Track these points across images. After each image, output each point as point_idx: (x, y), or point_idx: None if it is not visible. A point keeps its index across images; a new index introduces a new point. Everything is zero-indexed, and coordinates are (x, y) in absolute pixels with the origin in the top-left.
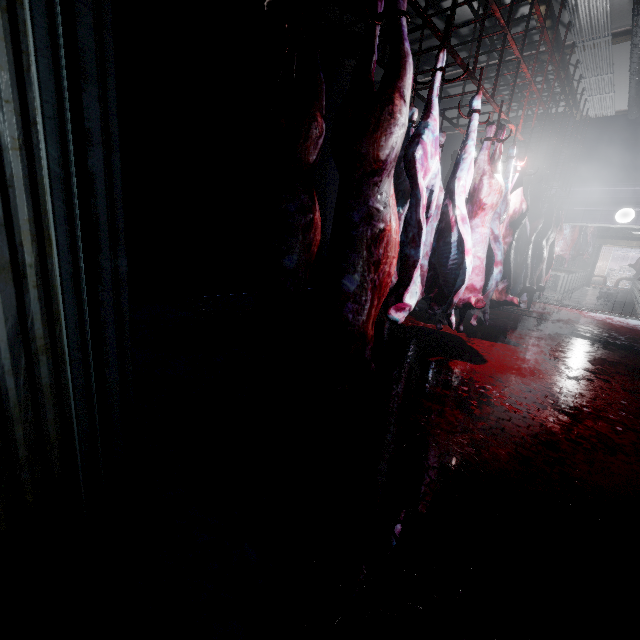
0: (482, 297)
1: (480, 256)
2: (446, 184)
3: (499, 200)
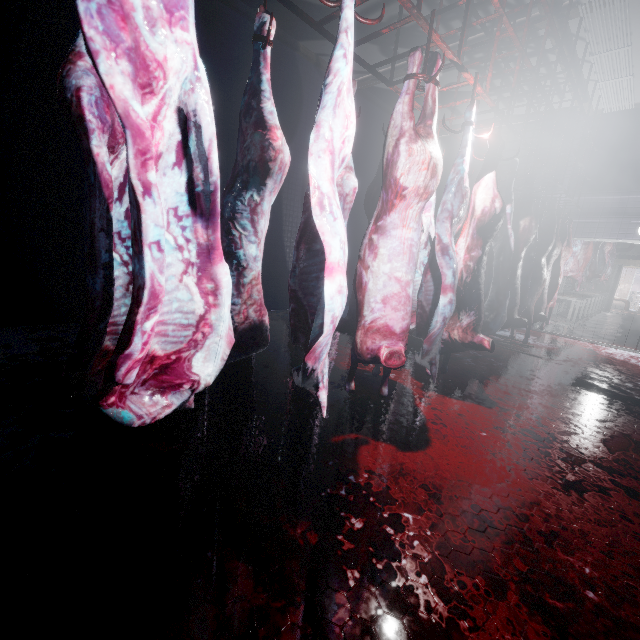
0: (404, 348)
1: (403, 277)
2: (380, 171)
3: (431, 182)
